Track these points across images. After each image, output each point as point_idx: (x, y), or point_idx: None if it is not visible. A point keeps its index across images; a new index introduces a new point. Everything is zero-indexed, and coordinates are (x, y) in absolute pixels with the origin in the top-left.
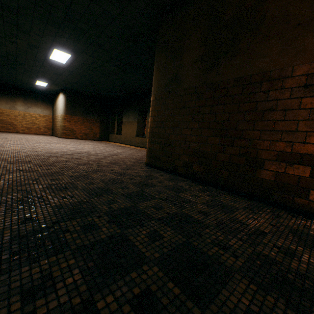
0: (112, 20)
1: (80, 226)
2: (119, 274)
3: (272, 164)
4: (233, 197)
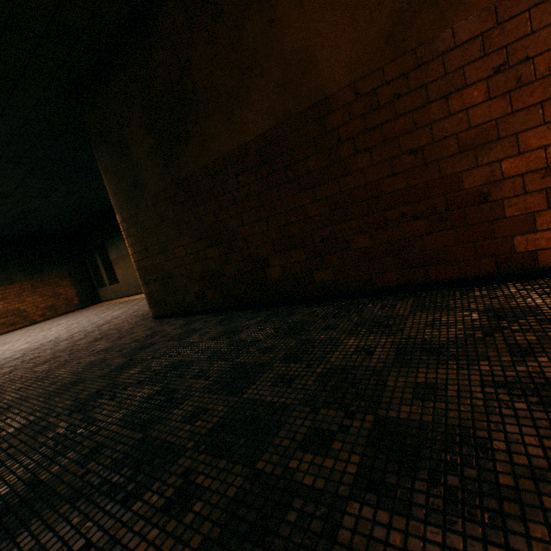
0: None
1: (30, 435)
2: (72, 449)
3: (275, 258)
4: (255, 314)
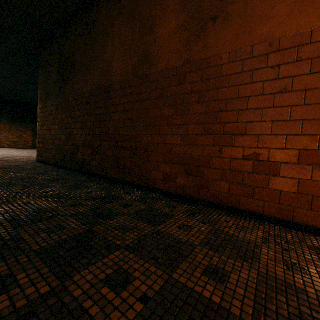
0: (0, 43)
1: None
2: None
3: (82, 149)
4: (65, 172)
